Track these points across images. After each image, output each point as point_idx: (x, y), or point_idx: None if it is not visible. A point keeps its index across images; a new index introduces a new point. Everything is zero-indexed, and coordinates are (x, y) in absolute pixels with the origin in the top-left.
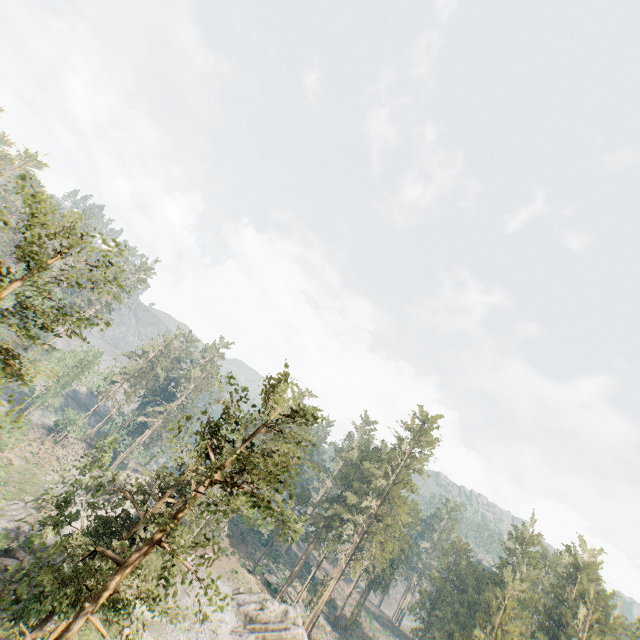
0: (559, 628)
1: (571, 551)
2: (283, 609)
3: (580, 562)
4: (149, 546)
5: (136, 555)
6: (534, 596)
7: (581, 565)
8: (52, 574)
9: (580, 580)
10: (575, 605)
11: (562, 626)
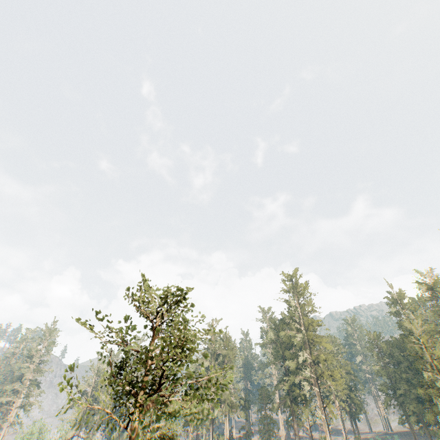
0: None
1: (420, 282)
2: None
3: (429, 284)
4: None
5: None
6: (430, 327)
7: (431, 285)
8: None
9: (439, 294)
10: None
11: None
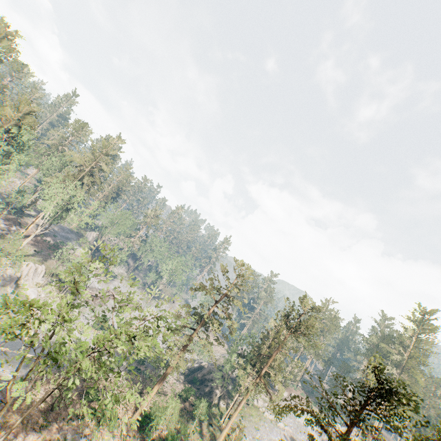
0: None
1: None
2: (344, 429)
3: None
4: (277, 352)
5: (274, 354)
6: None
7: None
8: (251, 360)
9: None
10: None
11: None
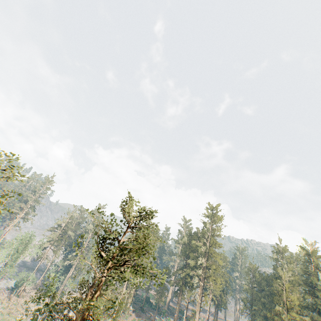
0: (313, 289)
1: (302, 248)
2: None
3: (308, 251)
4: None
5: None
6: (295, 278)
7: (310, 253)
8: None
9: (312, 260)
10: (315, 274)
11: (314, 288)
